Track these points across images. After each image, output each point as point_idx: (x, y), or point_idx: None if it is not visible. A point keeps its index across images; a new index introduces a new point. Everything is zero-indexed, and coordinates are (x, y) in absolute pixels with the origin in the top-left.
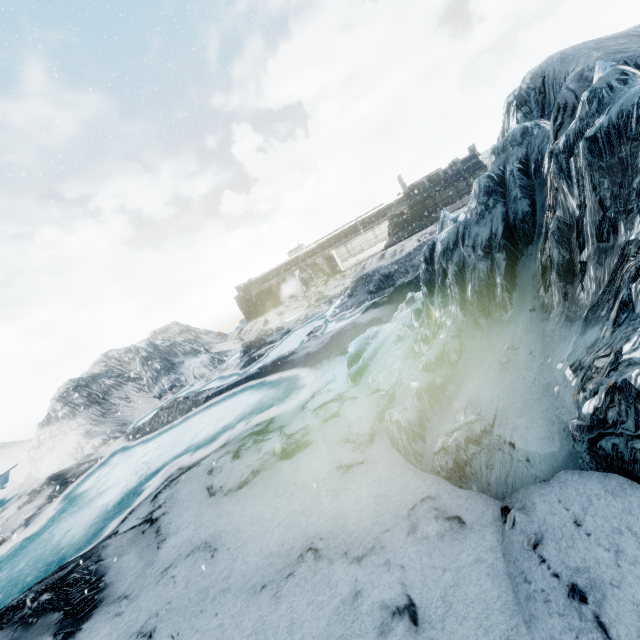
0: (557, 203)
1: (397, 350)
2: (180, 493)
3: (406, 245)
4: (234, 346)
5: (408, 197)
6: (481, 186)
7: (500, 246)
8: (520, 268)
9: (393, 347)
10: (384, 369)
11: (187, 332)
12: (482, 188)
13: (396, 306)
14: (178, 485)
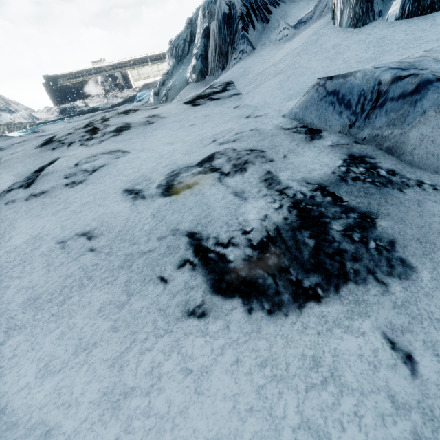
0: (197, 26)
1: None
2: (50, 126)
3: None
4: (46, 116)
5: None
6: (187, 20)
7: (187, 40)
8: (191, 48)
9: None
10: None
11: None
12: (187, 21)
13: None
14: (47, 126)
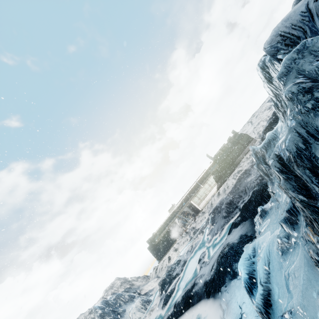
0: None
1: (292, 266)
2: None
3: (228, 183)
4: (154, 284)
5: (216, 161)
6: (294, 92)
7: None
8: None
9: (283, 262)
10: (294, 294)
11: (125, 283)
12: (296, 92)
13: (251, 220)
14: None
